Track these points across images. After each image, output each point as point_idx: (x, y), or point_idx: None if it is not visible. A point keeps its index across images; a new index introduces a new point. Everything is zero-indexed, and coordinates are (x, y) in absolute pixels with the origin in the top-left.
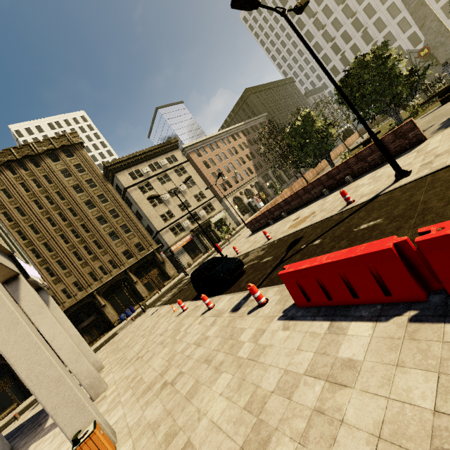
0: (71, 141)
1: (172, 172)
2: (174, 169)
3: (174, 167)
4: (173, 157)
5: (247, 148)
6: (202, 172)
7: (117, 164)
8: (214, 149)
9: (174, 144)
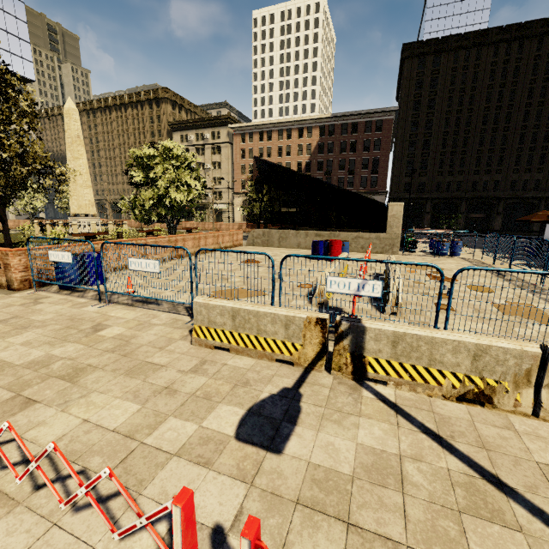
0: (159, 96)
1: (209, 148)
2: (212, 146)
3: (213, 144)
4: (219, 133)
5: (308, 155)
6: (234, 159)
7: (175, 125)
8: (264, 140)
9: (223, 120)
